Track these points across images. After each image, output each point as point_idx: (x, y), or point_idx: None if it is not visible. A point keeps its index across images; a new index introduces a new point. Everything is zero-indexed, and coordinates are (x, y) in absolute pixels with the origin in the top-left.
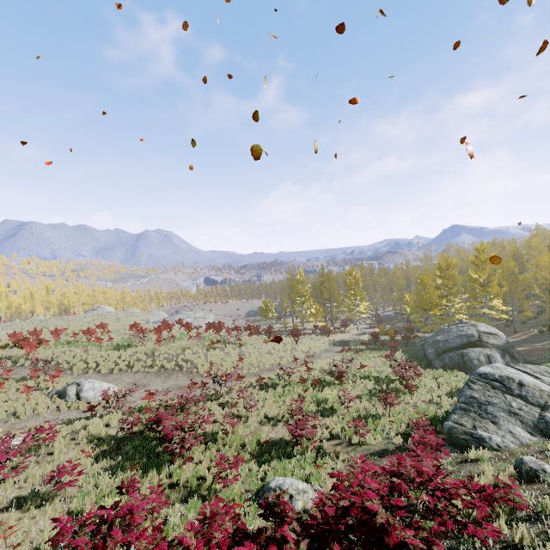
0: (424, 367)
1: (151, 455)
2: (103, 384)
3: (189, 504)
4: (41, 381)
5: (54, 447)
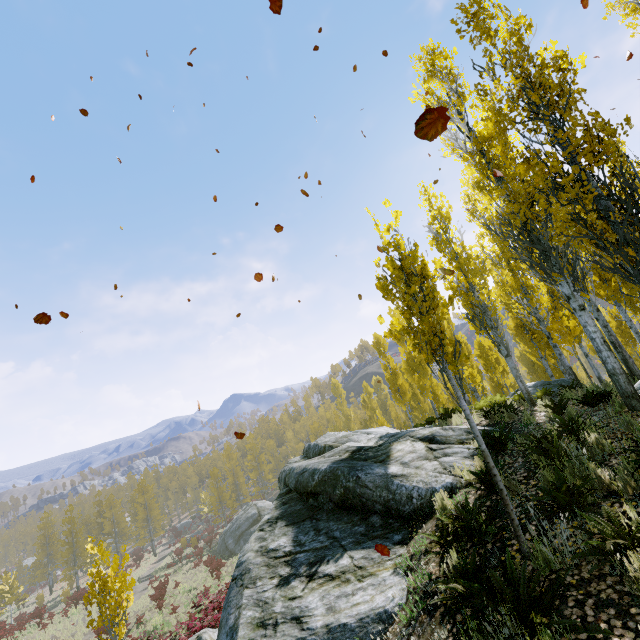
0: (228, 558)
1: None
2: None
3: None
4: None
5: None
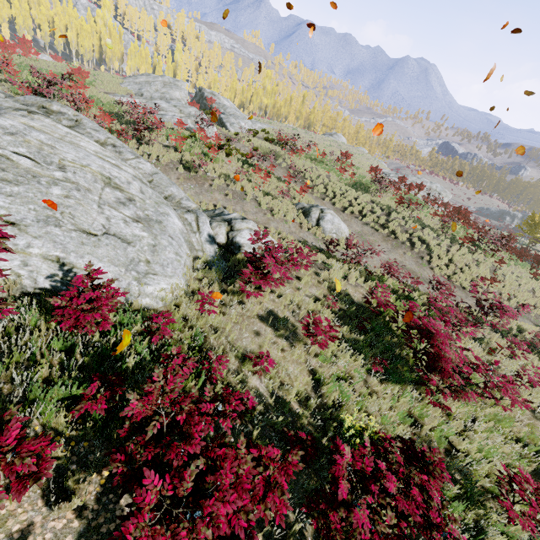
0: None
1: (393, 358)
2: (341, 223)
3: (445, 490)
4: (291, 188)
5: (301, 272)
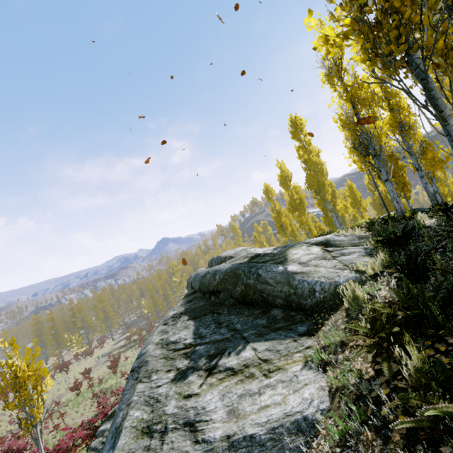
0: None
1: None
2: None
3: None
4: None
5: None
